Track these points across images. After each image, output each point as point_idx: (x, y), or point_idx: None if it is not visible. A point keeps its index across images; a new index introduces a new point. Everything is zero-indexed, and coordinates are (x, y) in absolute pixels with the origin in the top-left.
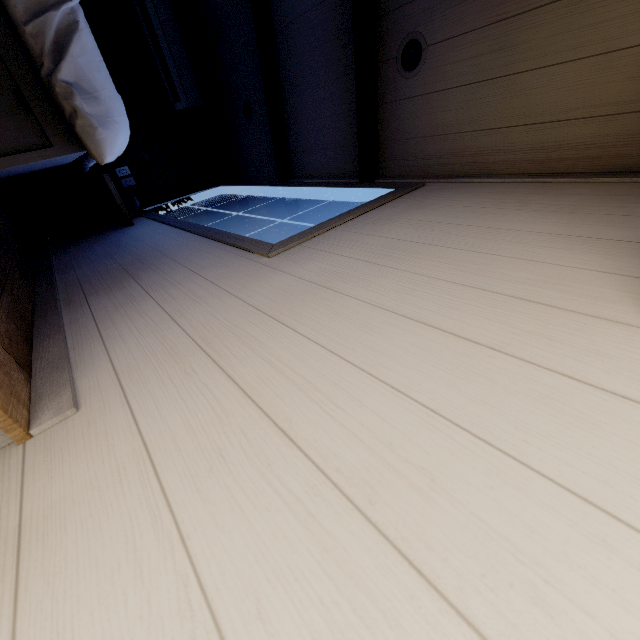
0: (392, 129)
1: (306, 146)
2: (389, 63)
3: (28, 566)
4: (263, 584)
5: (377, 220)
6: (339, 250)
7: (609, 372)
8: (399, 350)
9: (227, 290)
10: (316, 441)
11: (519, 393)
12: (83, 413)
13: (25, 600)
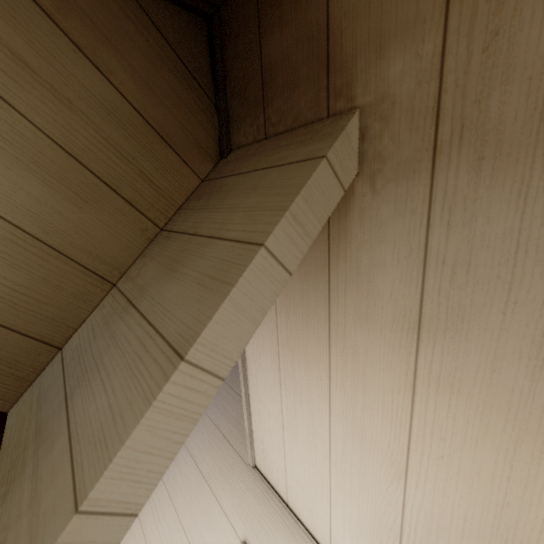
0: None
1: None
2: None
3: None
4: None
5: None
6: None
7: (228, 498)
8: (182, 481)
9: None
10: (151, 540)
11: (203, 511)
12: None
13: None
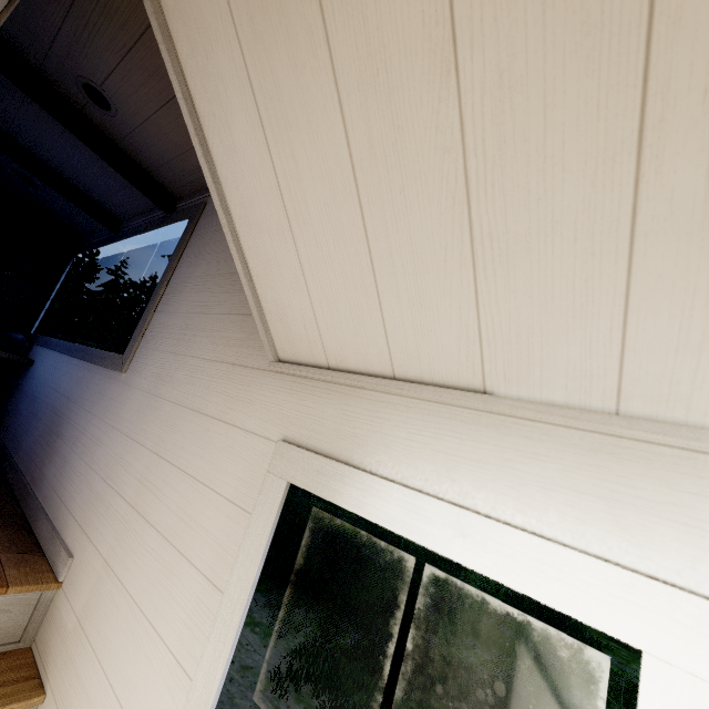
0: (147, 160)
1: (103, 194)
2: (88, 108)
3: (87, 629)
4: (150, 589)
5: (178, 286)
6: (159, 344)
7: (251, 416)
8: (185, 440)
9: (110, 424)
10: (159, 520)
11: (222, 449)
12: (76, 558)
13: (91, 638)
